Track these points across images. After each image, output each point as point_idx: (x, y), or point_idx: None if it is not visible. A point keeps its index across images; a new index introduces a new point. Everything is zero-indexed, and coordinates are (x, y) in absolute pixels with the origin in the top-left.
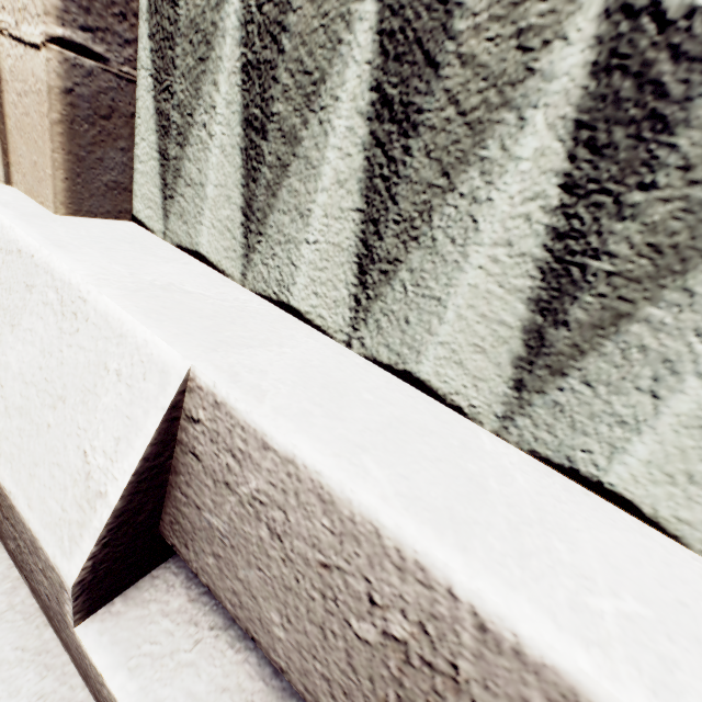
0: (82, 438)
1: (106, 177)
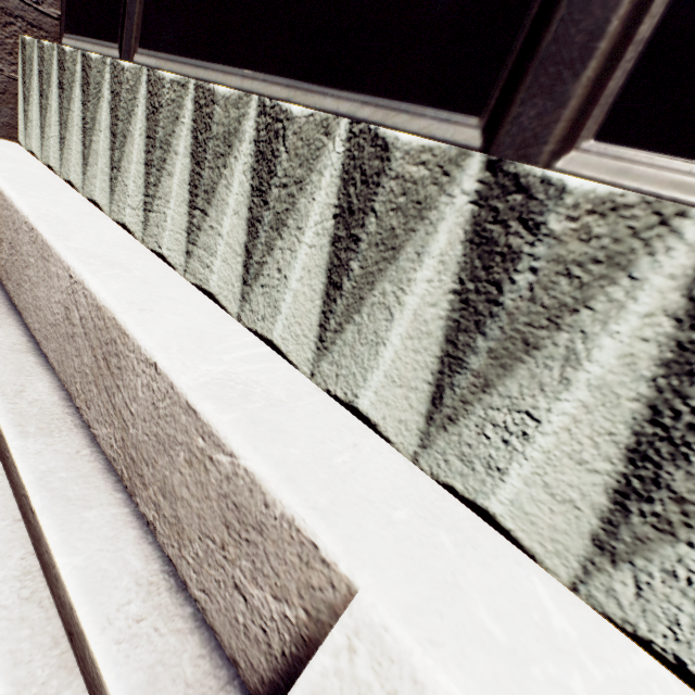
0: None
1: (3, 120)
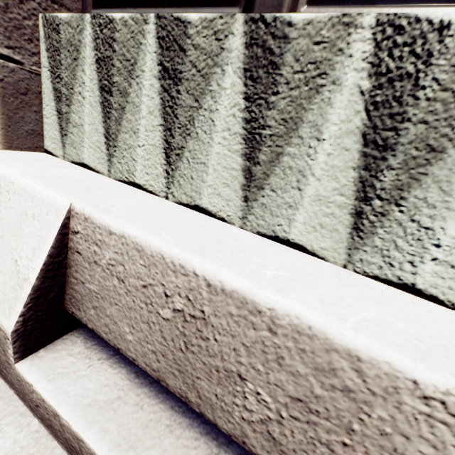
0: (14, 253)
1: (27, 127)
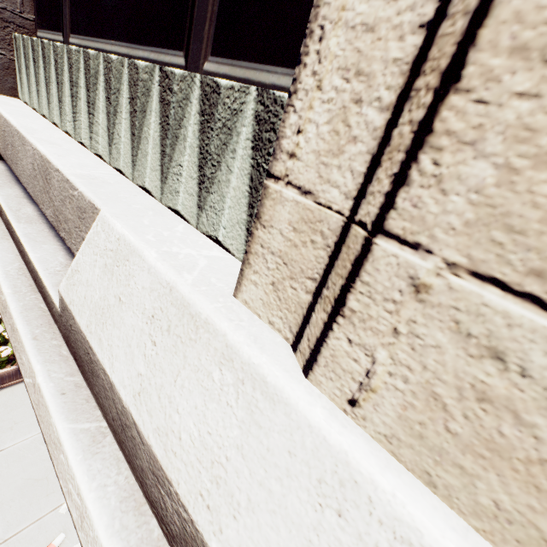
0: None
1: (9, 85)
